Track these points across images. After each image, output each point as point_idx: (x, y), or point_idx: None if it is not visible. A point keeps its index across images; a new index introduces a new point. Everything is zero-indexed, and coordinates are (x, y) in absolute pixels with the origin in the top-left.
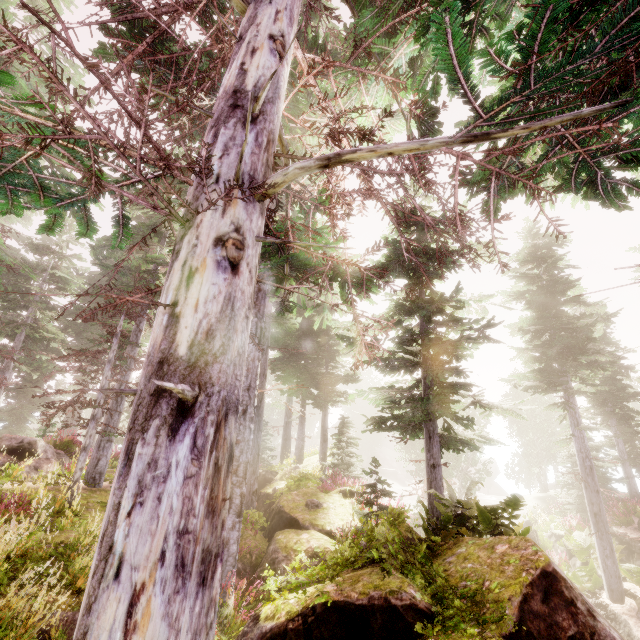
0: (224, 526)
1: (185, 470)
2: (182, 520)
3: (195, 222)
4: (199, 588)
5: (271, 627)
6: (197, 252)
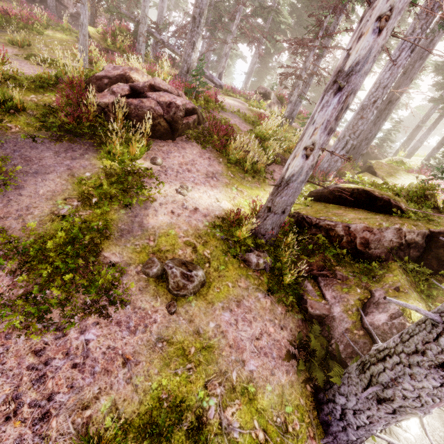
0: (337, 125)
1: (334, 106)
2: (329, 118)
3: (373, 6)
4: (327, 135)
5: (340, 187)
6: (367, 24)
